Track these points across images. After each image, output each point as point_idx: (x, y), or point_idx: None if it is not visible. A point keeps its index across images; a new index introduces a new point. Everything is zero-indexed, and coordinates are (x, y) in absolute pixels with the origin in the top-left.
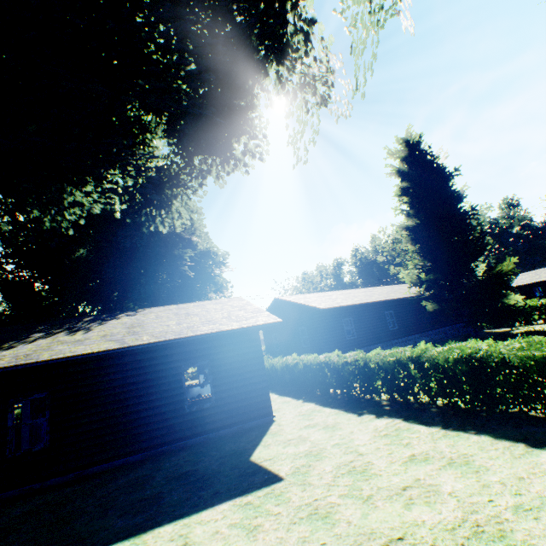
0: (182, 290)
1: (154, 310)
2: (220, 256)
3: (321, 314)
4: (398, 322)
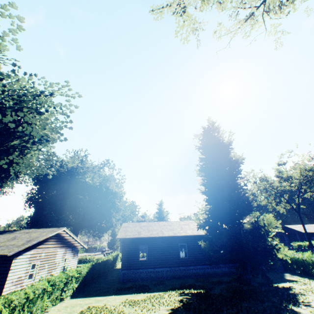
0: (95, 211)
1: (22, 231)
2: (120, 193)
3: (124, 240)
4: (190, 253)
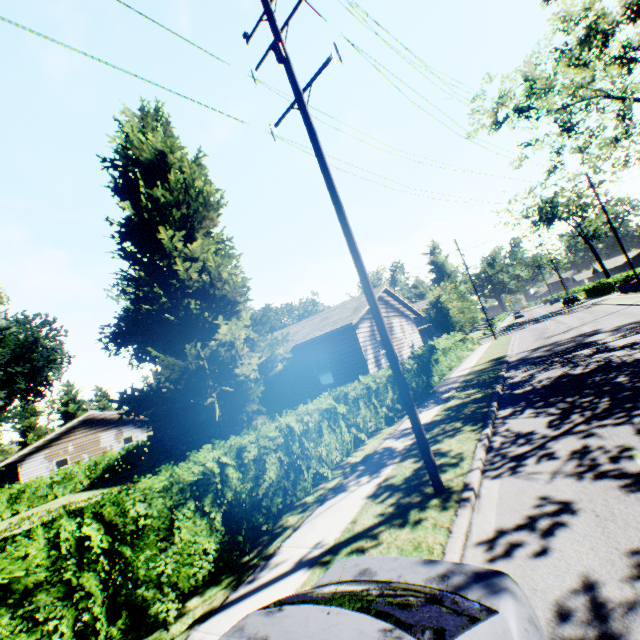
0: None
1: None
2: None
3: None
4: None
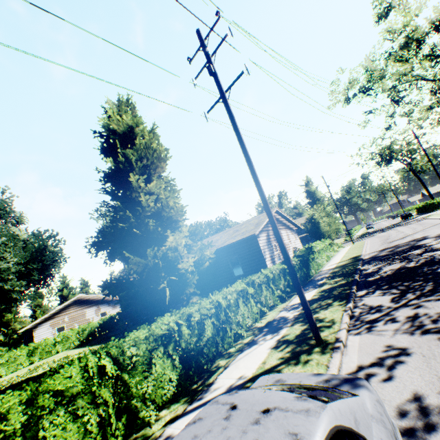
0: None
1: None
2: None
3: None
4: None
